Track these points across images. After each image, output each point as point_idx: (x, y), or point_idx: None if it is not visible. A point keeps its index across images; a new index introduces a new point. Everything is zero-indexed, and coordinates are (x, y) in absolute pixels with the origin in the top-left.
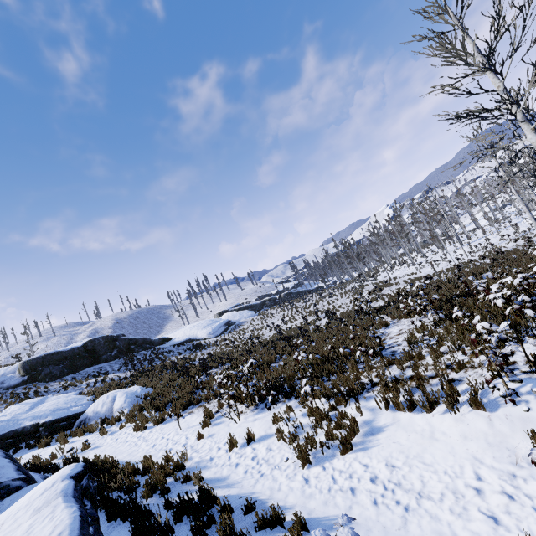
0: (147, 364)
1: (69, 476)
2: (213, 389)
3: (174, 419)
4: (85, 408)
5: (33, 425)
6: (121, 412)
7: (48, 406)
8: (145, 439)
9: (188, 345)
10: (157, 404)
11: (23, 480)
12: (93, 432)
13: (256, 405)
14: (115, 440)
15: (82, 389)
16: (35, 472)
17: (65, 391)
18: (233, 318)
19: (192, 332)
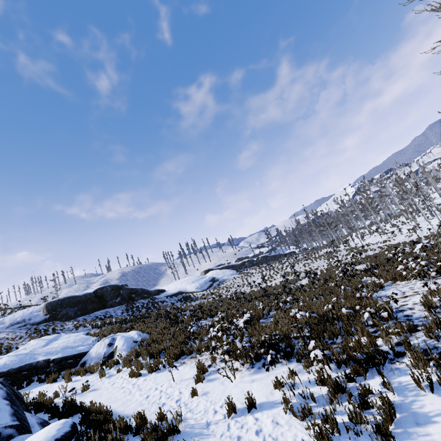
0: (144, 312)
1: (54, 438)
2: (205, 341)
3: (168, 370)
4: (89, 348)
5: (45, 360)
6: (120, 355)
7: (60, 344)
8: (139, 387)
9: (178, 297)
10: (151, 351)
11: (15, 428)
12: (94, 373)
13: (251, 363)
14: (111, 385)
15: (90, 329)
16: (37, 411)
17: (76, 330)
18: (217, 276)
19: (182, 286)
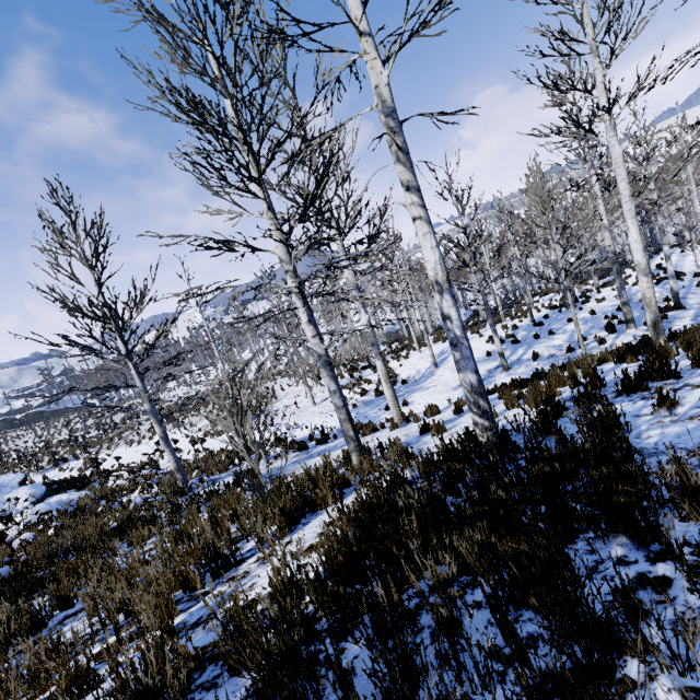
0: None
1: None
2: None
3: None
4: None
5: None
6: None
7: None
8: None
9: None
10: None
11: None
12: None
13: (42, 472)
14: None
15: None
16: None
17: None
18: None
19: None
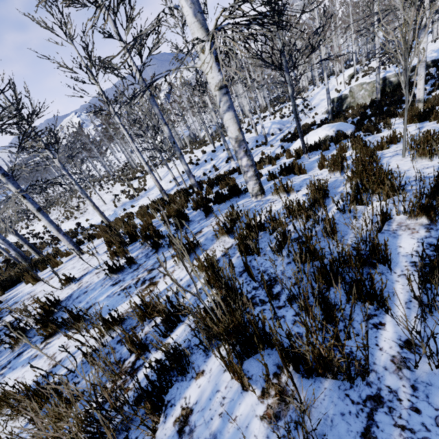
0: None
1: None
2: None
3: None
4: None
5: None
6: None
7: None
8: None
9: None
10: None
11: None
12: None
13: None
14: None
15: None
16: None
17: None
18: None
19: None
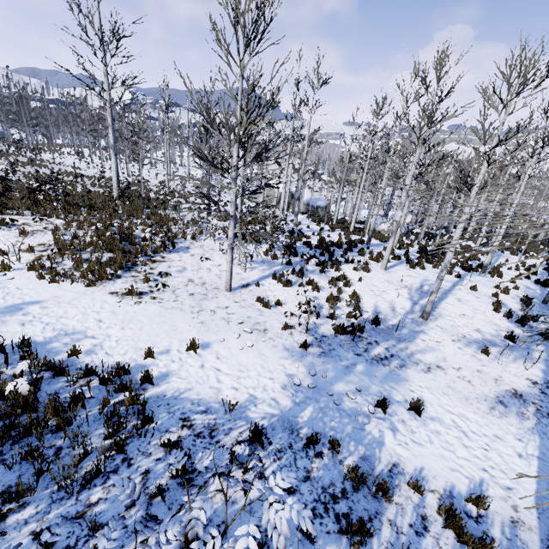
0: None
1: None
2: None
3: None
4: None
5: None
6: None
7: None
8: None
9: None
10: None
11: None
12: None
13: None
14: None
15: None
16: None
17: None
18: None
19: None
